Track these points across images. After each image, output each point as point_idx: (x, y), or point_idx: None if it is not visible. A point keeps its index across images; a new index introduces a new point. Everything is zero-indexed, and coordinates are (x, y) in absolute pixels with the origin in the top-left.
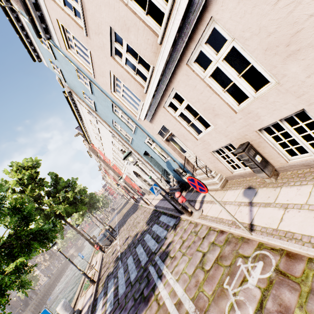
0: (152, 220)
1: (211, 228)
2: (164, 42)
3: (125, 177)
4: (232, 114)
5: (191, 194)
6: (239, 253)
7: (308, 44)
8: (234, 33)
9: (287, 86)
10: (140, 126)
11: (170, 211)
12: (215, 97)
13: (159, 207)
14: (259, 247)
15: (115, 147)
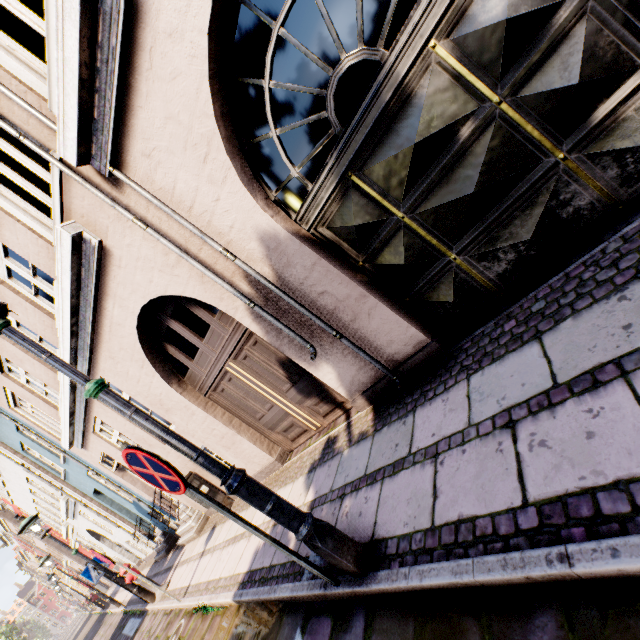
0: (112, 639)
1: (166, 611)
2: (61, 387)
3: (79, 545)
4: (163, 445)
5: (175, 554)
6: (167, 636)
7: (172, 407)
8: (124, 390)
9: (182, 429)
10: (71, 453)
11: (139, 604)
12: (139, 430)
13: (132, 602)
14: (183, 615)
15: (35, 487)
